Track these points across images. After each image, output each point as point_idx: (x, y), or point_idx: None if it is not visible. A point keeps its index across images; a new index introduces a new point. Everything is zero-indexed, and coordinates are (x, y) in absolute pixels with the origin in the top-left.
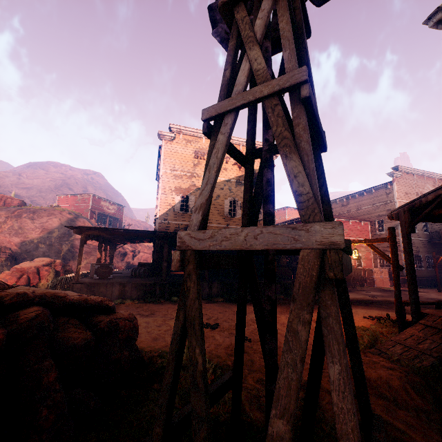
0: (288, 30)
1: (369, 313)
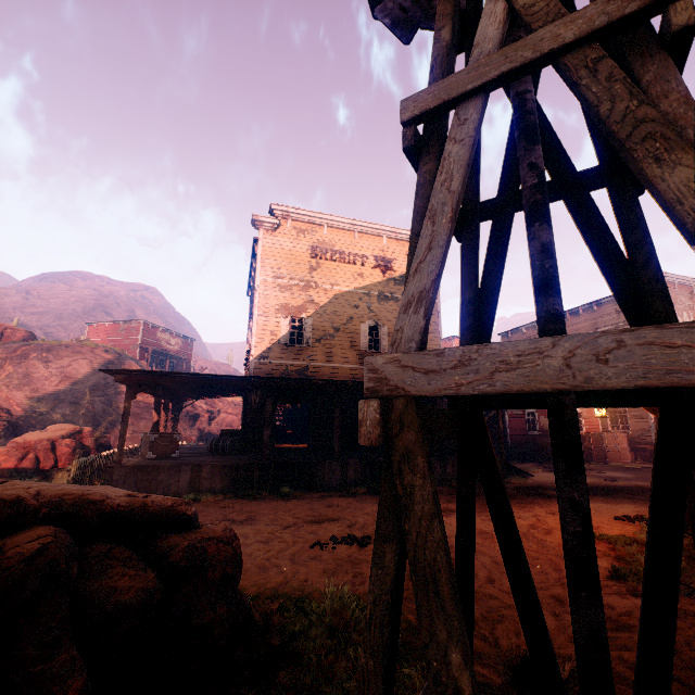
0: None
1: (620, 509)
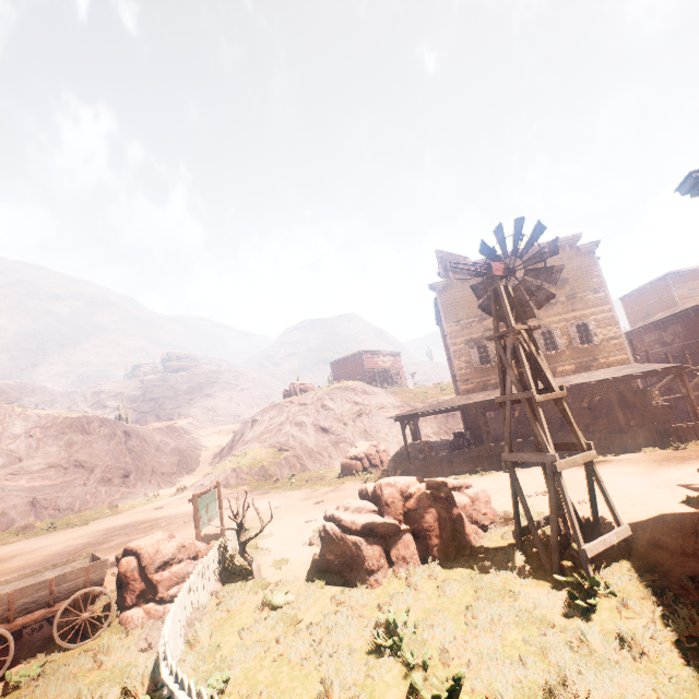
0: (522, 362)
1: None
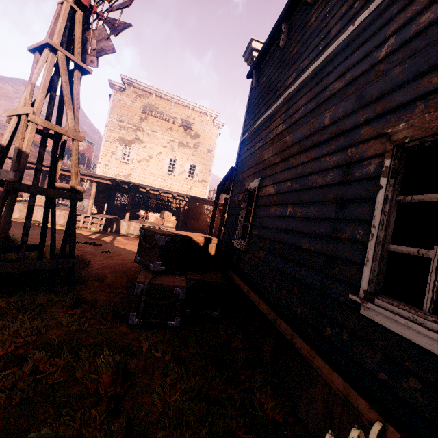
0: (43, 81)
1: None
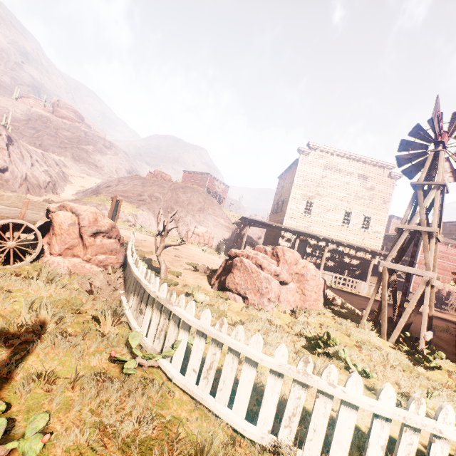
0: (436, 208)
1: (454, 326)
